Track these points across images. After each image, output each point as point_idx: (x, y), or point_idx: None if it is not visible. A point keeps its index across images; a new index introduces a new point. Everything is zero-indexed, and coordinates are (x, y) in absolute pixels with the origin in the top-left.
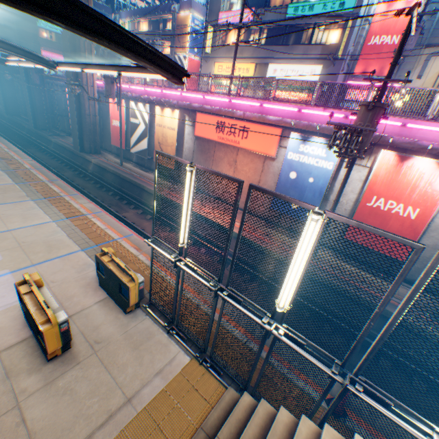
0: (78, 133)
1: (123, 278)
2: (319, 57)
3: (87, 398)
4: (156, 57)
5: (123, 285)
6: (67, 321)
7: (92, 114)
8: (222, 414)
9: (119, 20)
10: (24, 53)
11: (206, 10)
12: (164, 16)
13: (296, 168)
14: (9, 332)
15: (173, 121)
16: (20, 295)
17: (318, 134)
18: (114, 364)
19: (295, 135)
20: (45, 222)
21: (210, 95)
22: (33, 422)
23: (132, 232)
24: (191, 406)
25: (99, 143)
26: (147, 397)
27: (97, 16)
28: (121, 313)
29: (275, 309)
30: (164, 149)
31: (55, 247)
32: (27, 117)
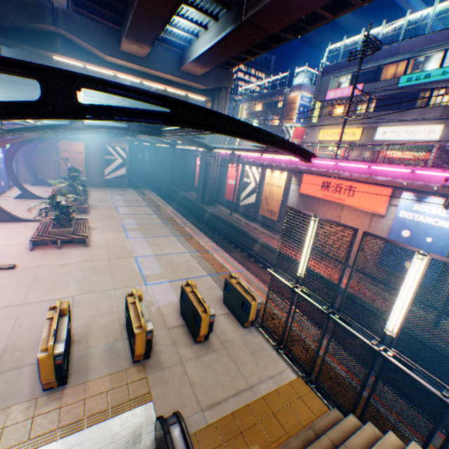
0: (201, 189)
1: (246, 296)
2: (438, 118)
3: (221, 374)
4: (297, 149)
5: (246, 302)
6: (214, 315)
7: (214, 175)
8: (328, 425)
9: (239, 105)
10: (199, 144)
11: (313, 89)
12: (276, 98)
13: (409, 226)
14: (172, 317)
15: (280, 181)
16: (184, 293)
17: (436, 194)
18: (238, 359)
19: (407, 194)
20: (183, 252)
21: (316, 159)
22: (191, 376)
23: (243, 268)
24: (298, 410)
25: (215, 197)
26: (263, 390)
27: (272, 135)
28: (240, 326)
29: (383, 334)
30: (270, 203)
31: (192, 270)
32: (164, 177)
